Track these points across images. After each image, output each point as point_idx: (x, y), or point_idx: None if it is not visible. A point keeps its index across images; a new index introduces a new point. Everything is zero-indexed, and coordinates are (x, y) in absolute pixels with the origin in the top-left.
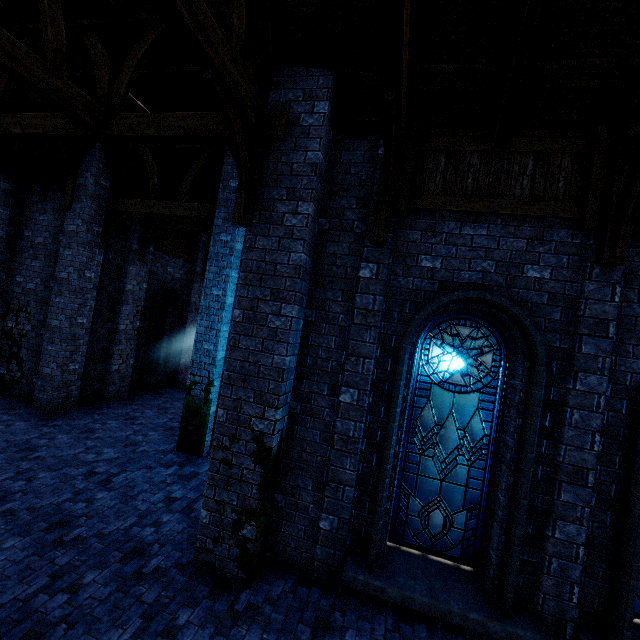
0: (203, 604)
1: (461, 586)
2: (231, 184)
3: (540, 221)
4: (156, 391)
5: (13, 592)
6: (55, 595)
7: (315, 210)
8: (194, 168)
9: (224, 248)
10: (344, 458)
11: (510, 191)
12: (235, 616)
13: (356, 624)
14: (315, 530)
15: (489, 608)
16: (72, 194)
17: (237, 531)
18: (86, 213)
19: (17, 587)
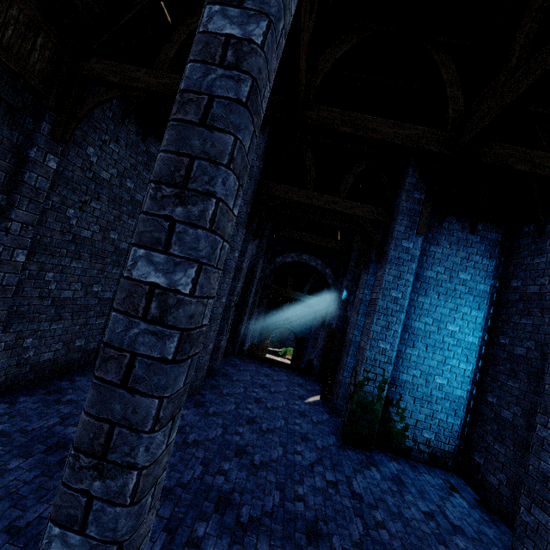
0: None
1: None
2: (415, 195)
3: None
4: (228, 362)
5: None
6: None
7: None
8: (357, 169)
9: (405, 254)
10: None
11: None
12: None
13: None
14: None
15: None
16: None
17: None
18: (249, 194)
19: None
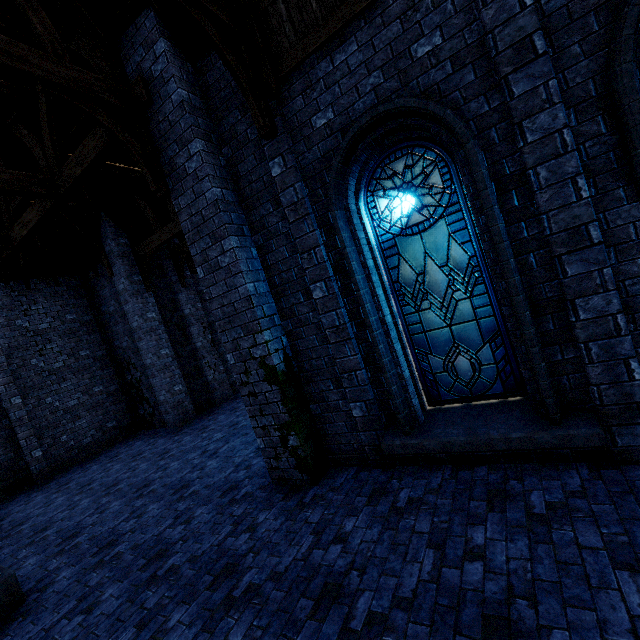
0: (278, 505)
1: (505, 416)
2: None
3: None
4: None
5: (151, 532)
6: (176, 527)
7: (208, 144)
8: None
9: None
10: (342, 348)
11: None
12: (302, 506)
13: (412, 484)
14: (353, 421)
15: (536, 423)
16: (108, 262)
17: (286, 444)
18: (123, 271)
19: (154, 529)
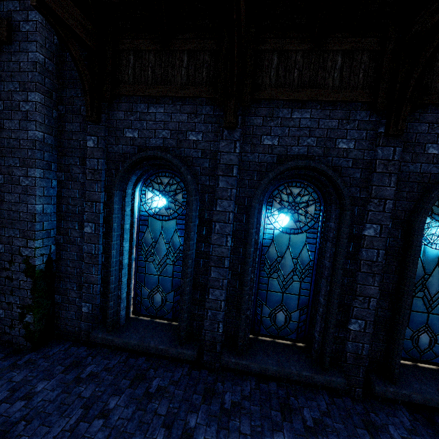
0: None
1: (164, 333)
2: None
3: (195, 100)
4: None
5: None
6: None
7: (46, 99)
8: None
9: None
10: (91, 268)
11: (175, 80)
12: (14, 367)
13: (99, 362)
14: (81, 313)
15: (174, 342)
16: None
17: (22, 319)
18: None
19: None
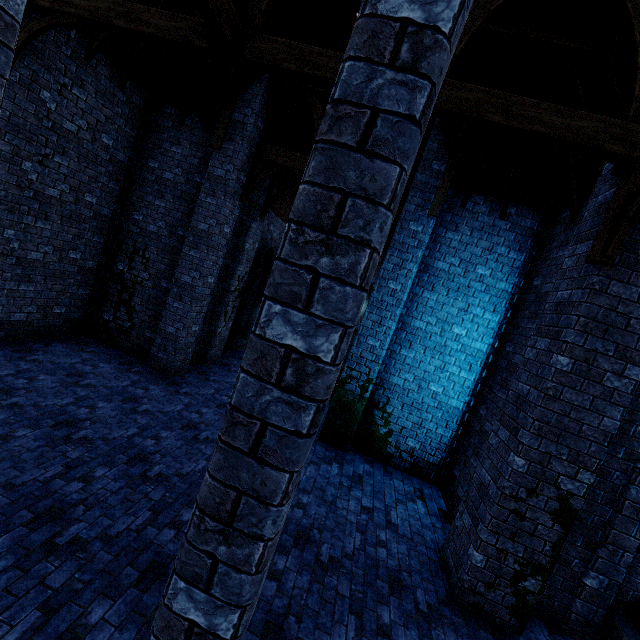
0: None
1: None
2: (434, 166)
3: None
4: (237, 354)
5: (339, 635)
6: (376, 639)
7: None
8: None
9: (412, 239)
10: (631, 525)
11: None
12: None
13: None
14: (575, 584)
15: None
16: (225, 131)
17: (517, 581)
18: (240, 158)
19: (336, 627)
